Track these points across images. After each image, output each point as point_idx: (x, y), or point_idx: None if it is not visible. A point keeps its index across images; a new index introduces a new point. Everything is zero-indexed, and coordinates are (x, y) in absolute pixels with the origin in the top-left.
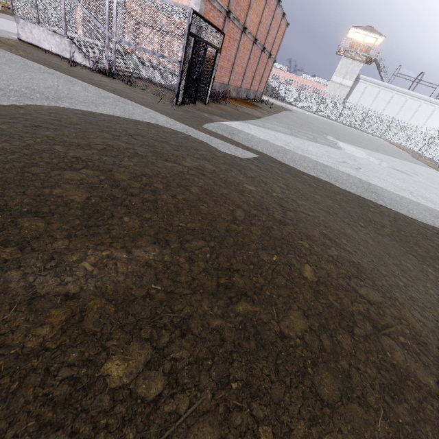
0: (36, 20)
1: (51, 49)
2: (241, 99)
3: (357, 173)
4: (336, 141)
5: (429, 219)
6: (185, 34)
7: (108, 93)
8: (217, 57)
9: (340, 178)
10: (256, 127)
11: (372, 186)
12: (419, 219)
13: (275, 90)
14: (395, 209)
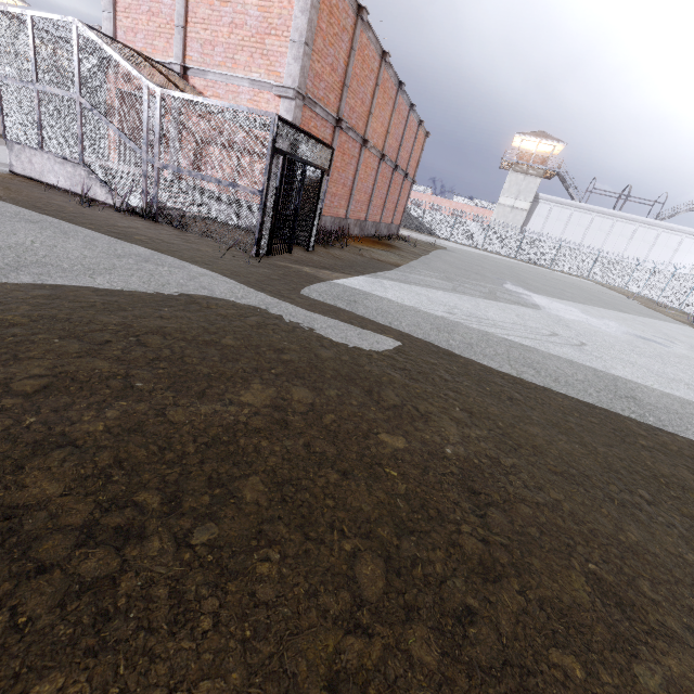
0: (39, 145)
1: (57, 183)
2: (368, 236)
3: (583, 357)
4: (526, 294)
5: None
6: (268, 151)
7: (131, 248)
8: (324, 181)
9: (560, 372)
10: (395, 283)
11: (622, 383)
12: None
13: (417, 220)
14: (684, 434)
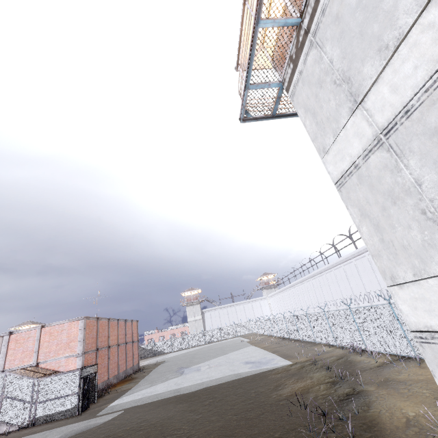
0: None
1: None
2: (122, 379)
3: (177, 387)
4: (183, 370)
5: (197, 388)
6: (79, 380)
7: (42, 432)
8: (97, 375)
9: (164, 395)
10: (128, 396)
11: (180, 389)
12: (192, 390)
13: (153, 350)
14: (184, 393)
